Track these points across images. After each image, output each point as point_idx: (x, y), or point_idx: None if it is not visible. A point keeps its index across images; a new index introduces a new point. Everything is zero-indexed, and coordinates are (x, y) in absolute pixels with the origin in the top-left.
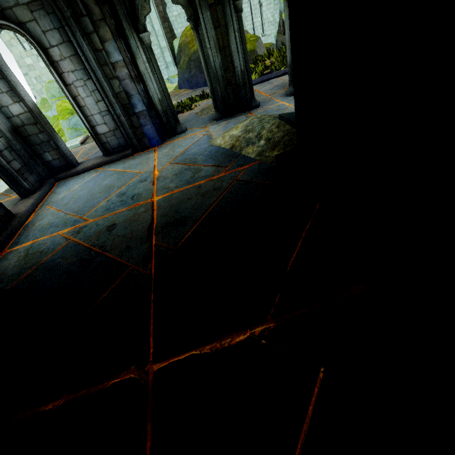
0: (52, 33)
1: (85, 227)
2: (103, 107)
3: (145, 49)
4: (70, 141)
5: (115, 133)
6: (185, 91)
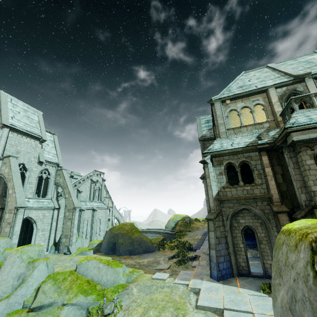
0: None
1: None
2: None
3: None
4: (155, 276)
5: None
6: (131, 256)
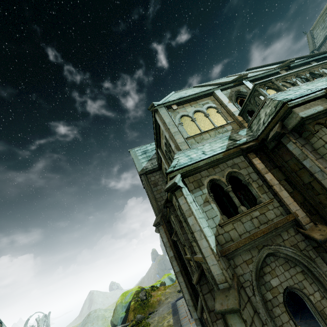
0: None
1: None
2: None
3: None
4: None
5: None
6: None
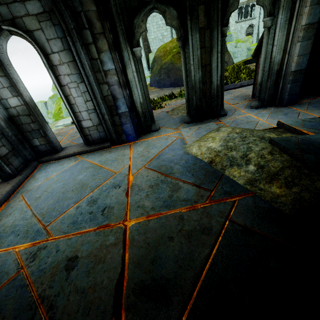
0: (55, 41)
1: (44, 248)
2: (90, 106)
3: (135, 61)
4: (64, 119)
5: (98, 127)
6: (154, 89)
